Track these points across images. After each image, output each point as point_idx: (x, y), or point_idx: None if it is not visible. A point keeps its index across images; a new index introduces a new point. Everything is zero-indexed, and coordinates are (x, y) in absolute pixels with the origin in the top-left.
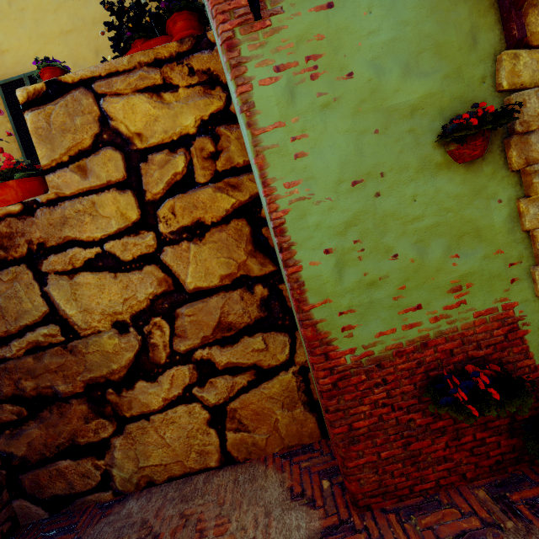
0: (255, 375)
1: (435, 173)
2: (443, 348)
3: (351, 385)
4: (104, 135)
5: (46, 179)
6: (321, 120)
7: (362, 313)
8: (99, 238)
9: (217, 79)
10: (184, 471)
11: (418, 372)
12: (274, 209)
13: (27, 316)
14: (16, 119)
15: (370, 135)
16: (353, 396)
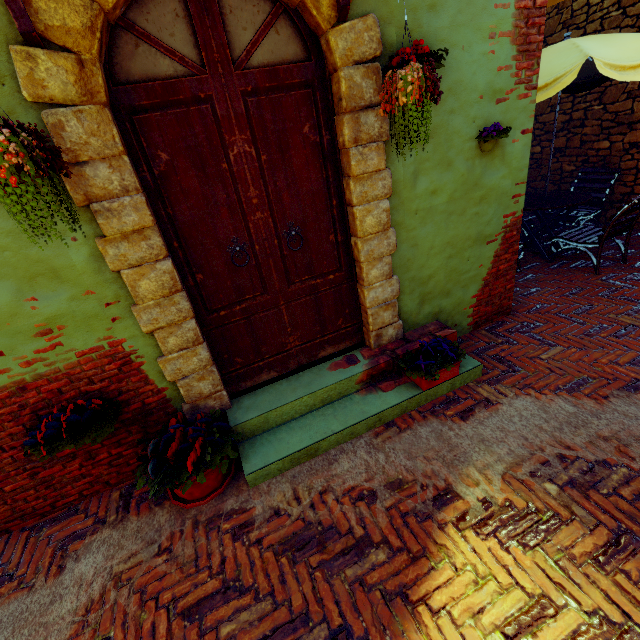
0: None
1: None
2: (48, 388)
3: None
4: None
5: None
6: None
7: None
8: None
9: None
10: None
11: (24, 414)
12: None
13: None
14: None
15: None
16: None
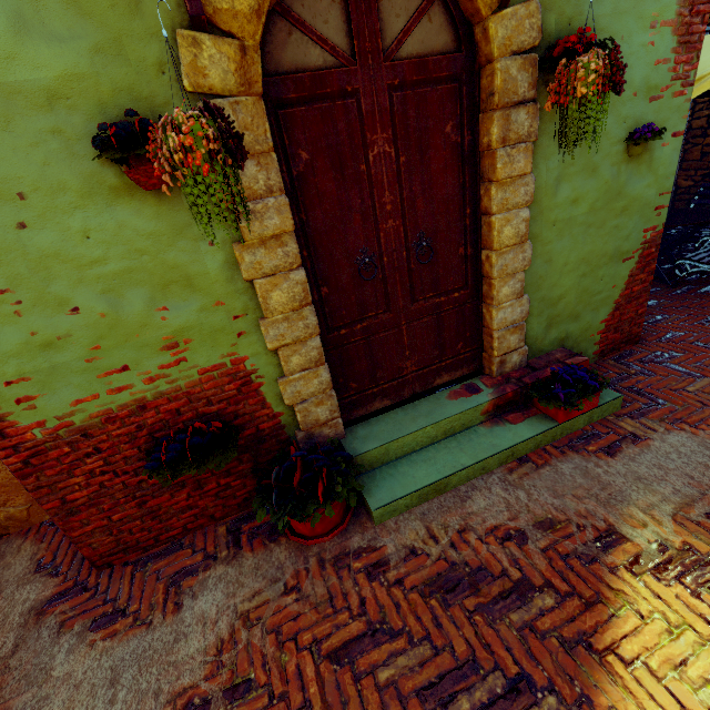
0: None
1: (113, 201)
2: (167, 408)
3: (52, 460)
4: None
5: None
6: None
7: (43, 381)
8: None
9: None
10: None
11: (140, 436)
12: None
13: None
14: None
15: None
16: (58, 470)
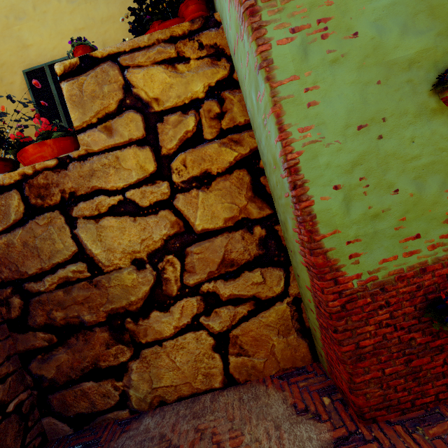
0: (254, 305)
1: (431, 118)
2: (440, 273)
3: (358, 307)
4: (127, 100)
5: (78, 138)
6: (330, 74)
7: (367, 242)
8: (121, 187)
9: (222, 52)
10: (191, 391)
11: (417, 295)
12: (289, 151)
13: (59, 255)
14: (37, 100)
15: (373, 85)
16: (359, 317)
